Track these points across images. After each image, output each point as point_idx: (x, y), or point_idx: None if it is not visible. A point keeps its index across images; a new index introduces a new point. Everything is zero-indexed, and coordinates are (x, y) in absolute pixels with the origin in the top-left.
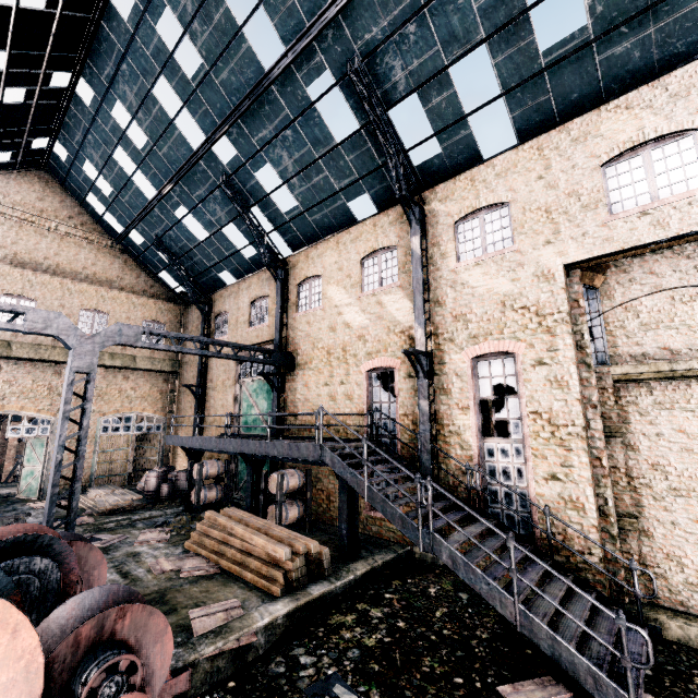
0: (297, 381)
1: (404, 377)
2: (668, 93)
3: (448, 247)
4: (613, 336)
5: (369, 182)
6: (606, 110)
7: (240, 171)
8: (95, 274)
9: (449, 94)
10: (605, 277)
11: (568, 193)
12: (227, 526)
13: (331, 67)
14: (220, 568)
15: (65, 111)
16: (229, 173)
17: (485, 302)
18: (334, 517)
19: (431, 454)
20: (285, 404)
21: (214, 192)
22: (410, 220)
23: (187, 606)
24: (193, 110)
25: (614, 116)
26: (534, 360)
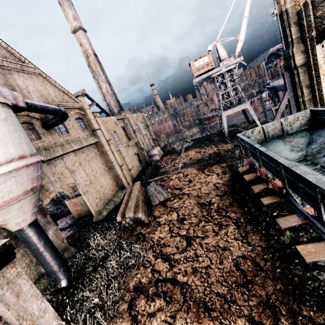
0: None
1: None
2: None
3: None
4: None
5: None
6: None
7: None
8: None
9: None
10: None
11: None
12: None
13: None
14: None
15: None
16: None
17: None
18: None
19: None
20: None
21: None
22: None
23: None
24: None
25: None
26: None
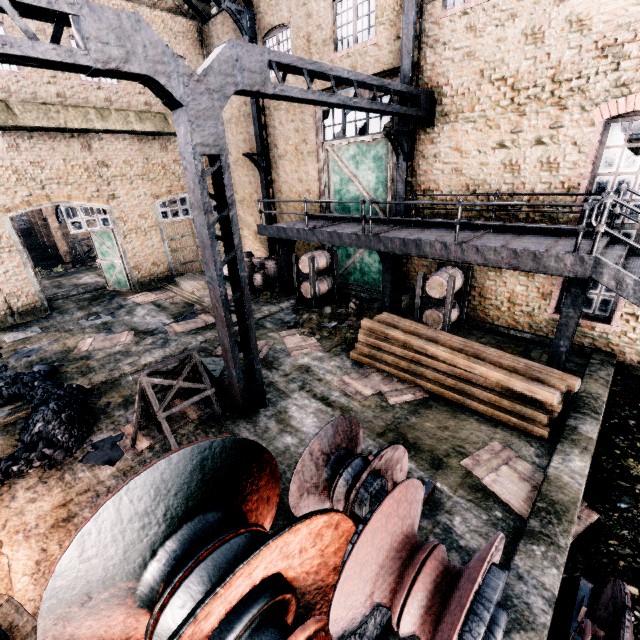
0: (438, 142)
1: None
2: None
3: None
4: None
5: None
6: None
7: None
8: None
9: None
10: None
11: None
12: (412, 344)
13: None
14: (423, 390)
15: None
16: None
17: None
18: (489, 315)
19: None
20: (412, 177)
21: None
22: None
23: (448, 455)
24: None
25: None
26: None
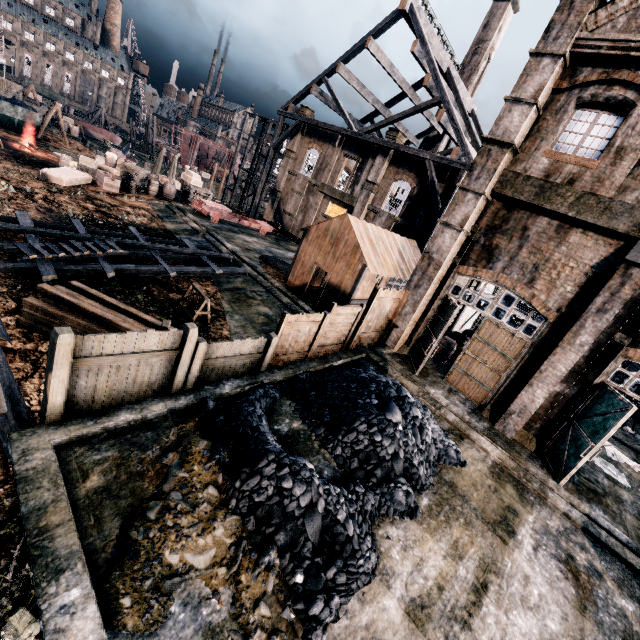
0: None
1: None
2: None
3: None
4: None
5: None
6: None
7: None
8: None
9: None
10: None
11: None
12: None
13: None
14: None
15: None
16: None
17: None
18: None
19: None
20: None
21: None
22: None
23: None
24: None
25: None
26: None
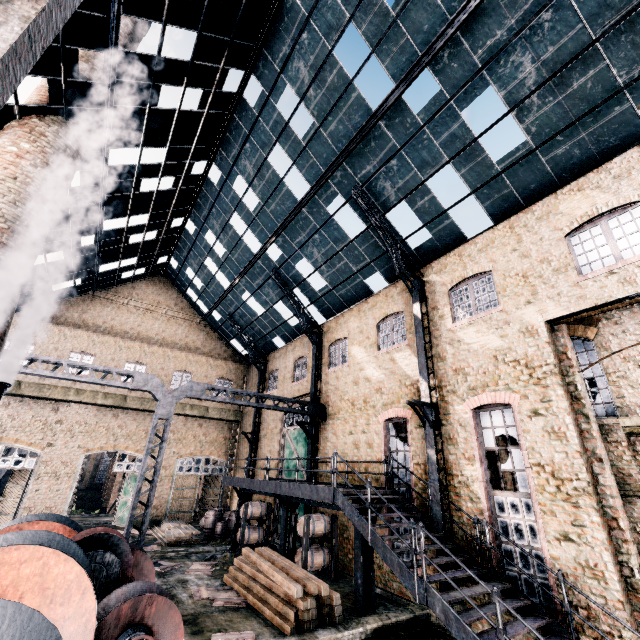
0: (328, 429)
1: (415, 427)
2: (611, 175)
3: (445, 310)
4: (617, 386)
5: (378, 264)
6: (562, 193)
7: (285, 265)
8: (187, 344)
9: (430, 198)
10: (598, 329)
11: (540, 260)
12: (257, 562)
13: (341, 193)
14: (247, 603)
15: (179, 239)
16: (278, 267)
17: (480, 357)
18: None
19: (441, 504)
20: (318, 451)
21: (268, 280)
22: (411, 291)
23: (211, 630)
24: (254, 230)
25: (569, 197)
26: (530, 411)
